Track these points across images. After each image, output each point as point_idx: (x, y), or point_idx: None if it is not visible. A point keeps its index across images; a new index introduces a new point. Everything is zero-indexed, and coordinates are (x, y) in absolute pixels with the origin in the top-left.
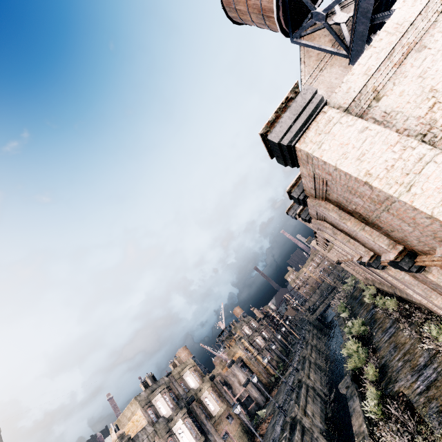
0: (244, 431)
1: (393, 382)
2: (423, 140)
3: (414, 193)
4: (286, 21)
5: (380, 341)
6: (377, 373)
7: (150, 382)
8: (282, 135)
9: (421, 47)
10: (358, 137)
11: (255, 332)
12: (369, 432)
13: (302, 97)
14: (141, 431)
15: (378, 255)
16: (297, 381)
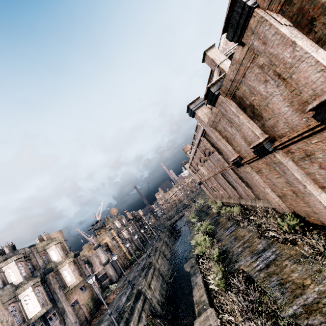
0: (93, 300)
1: (233, 263)
2: None
3: None
4: None
5: (222, 235)
6: (220, 256)
7: (7, 251)
8: None
9: None
10: None
11: (124, 227)
12: (209, 301)
13: None
14: None
15: (272, 138)
16: (148, 263)
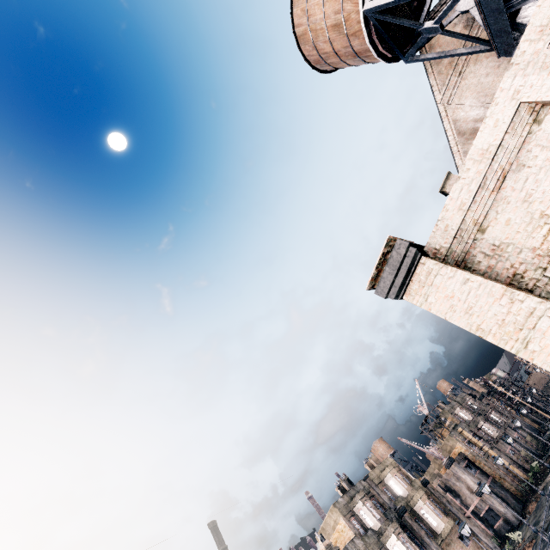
0: None
1: None
2: (545, 275)
3: (532, 349)
4: (391, 47)
5: None
6: None
7: (346, 487)
8: (387, 291)
9: (519, 167)
10: (461, 290)
11: (478, 416)
12: None
13: (396, 252)
14: (349, 544)
15: None
16: None
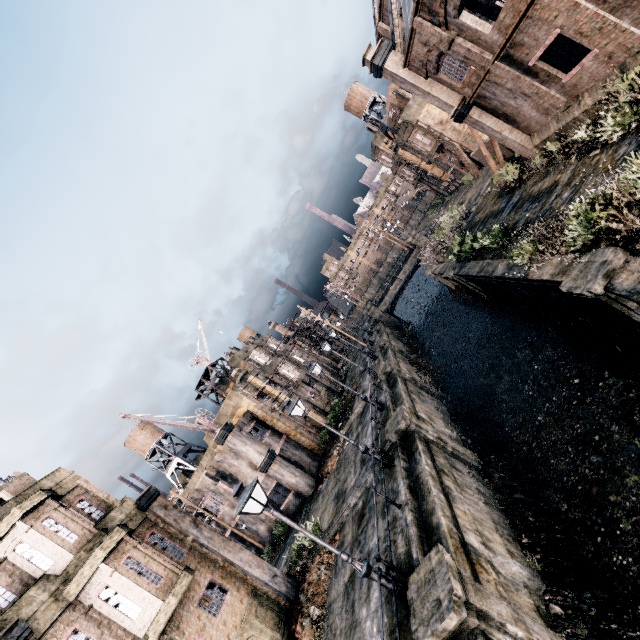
0: (264, 607)
1: None
2: None
3: None
4: None
5: None
6: None
7: None
8: None
9: None
10: None
11: (278, 358)
12: None
13: None
14: None
15: None
16: (395, 438)
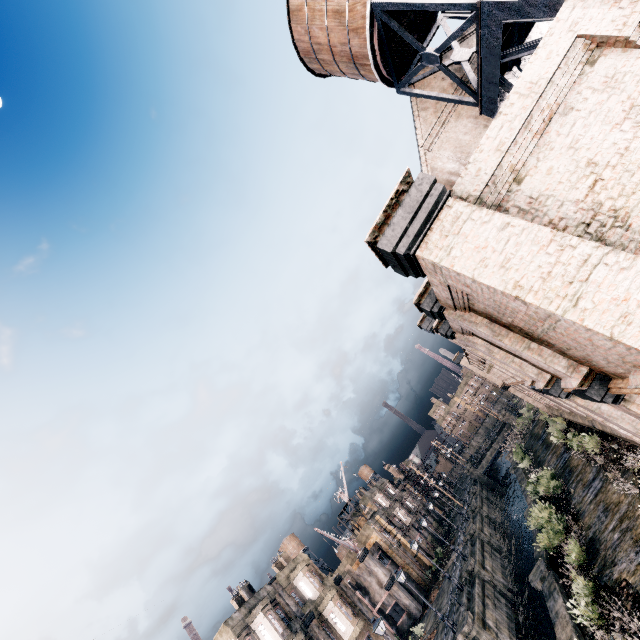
0: None
1: (610, 566)
2: (587, 231)
3: (583, 307)
4: (388, 67)
5: (582, 502)
6: (584, 553)
7: (245, 596)
8: (396, 242)
9: (567, 110)
10: (499, 237)
11: (395, 502)
12: None
13: (417, 189)
14: None
15: (558, 378)
16: (466, 574)
